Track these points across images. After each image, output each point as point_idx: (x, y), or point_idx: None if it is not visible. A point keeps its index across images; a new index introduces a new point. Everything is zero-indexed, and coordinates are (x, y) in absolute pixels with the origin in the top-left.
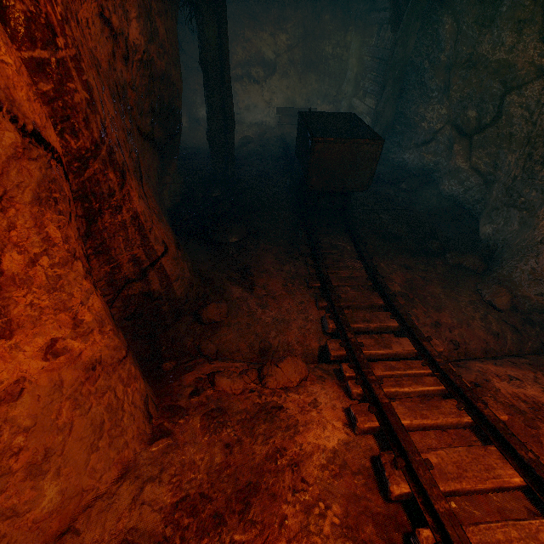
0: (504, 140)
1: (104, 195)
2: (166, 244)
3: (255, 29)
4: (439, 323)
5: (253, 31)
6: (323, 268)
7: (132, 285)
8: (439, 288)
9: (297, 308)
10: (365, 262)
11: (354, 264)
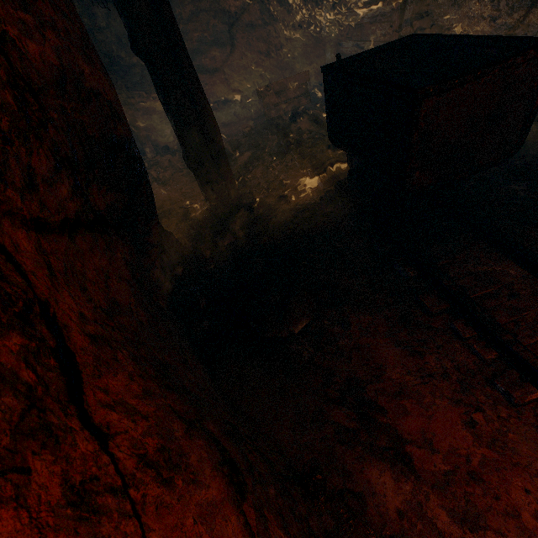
0: None
1: None
2: None
3: (192, 1)
4: None
5: (191, 5)
6: (519, 347)
7: None
8: None
9: None
10: None
11: None
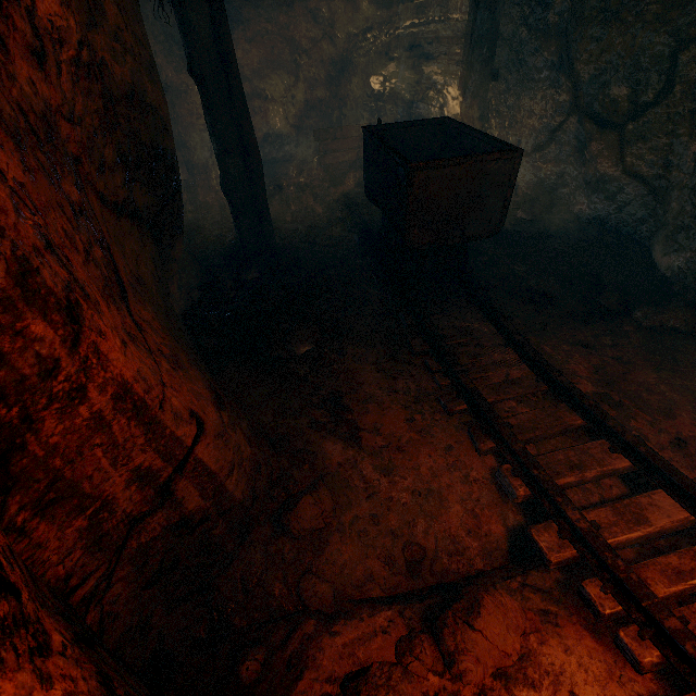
0: (680, 123)
1: (30, 381)
2: (197, 415)
3: (259, 21)
4: (681, 439)
5: (257, 24)
6: (462, 375)
7: (144, 524)
8: (651, 373)
9: (445, 460)
10: (520, 349)
11: (505, 357)
